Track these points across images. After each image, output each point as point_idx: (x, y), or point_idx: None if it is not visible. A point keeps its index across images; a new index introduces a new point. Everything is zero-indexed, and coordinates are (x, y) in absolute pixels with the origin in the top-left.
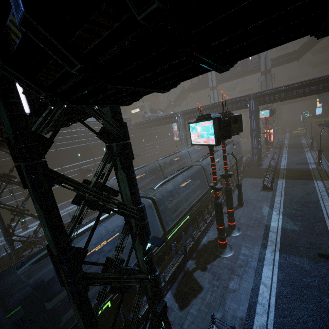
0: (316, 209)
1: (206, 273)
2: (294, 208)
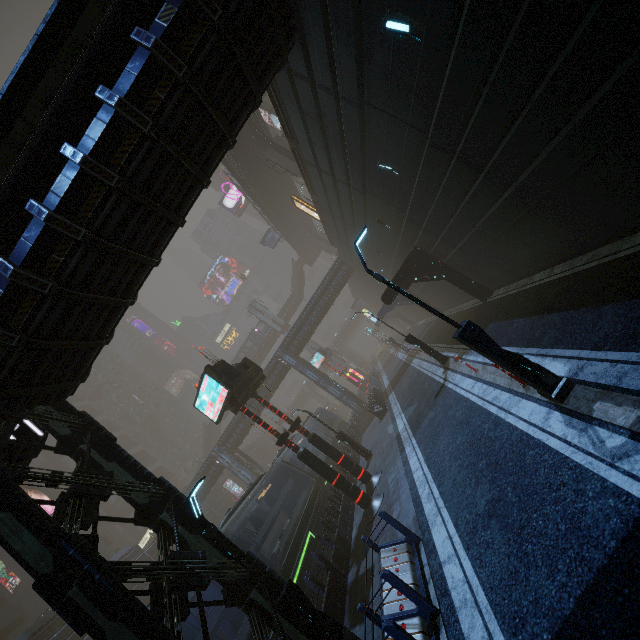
0: (420, 377)
1: (370, 550)
2: (408, 397)
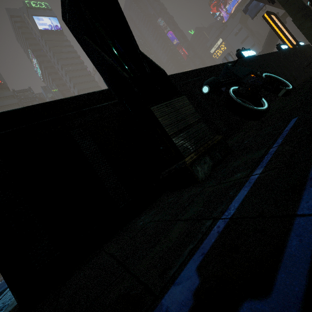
0: None
1: None
2: None
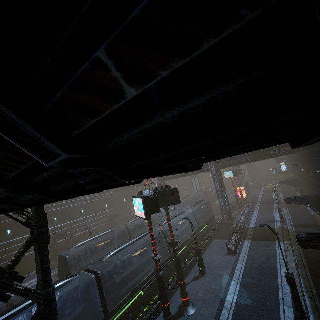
0: (273, 277)
1: None
2: (253, 277)
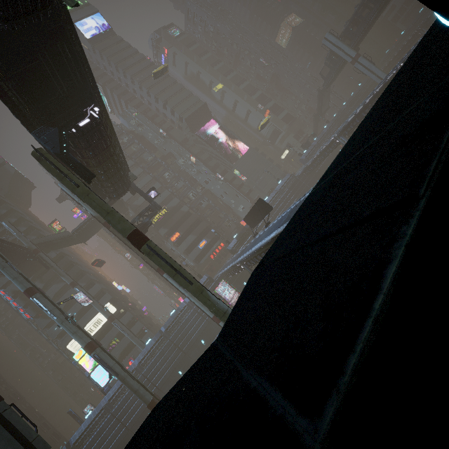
0: None
1: None
2: None
